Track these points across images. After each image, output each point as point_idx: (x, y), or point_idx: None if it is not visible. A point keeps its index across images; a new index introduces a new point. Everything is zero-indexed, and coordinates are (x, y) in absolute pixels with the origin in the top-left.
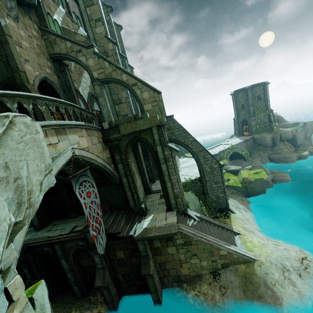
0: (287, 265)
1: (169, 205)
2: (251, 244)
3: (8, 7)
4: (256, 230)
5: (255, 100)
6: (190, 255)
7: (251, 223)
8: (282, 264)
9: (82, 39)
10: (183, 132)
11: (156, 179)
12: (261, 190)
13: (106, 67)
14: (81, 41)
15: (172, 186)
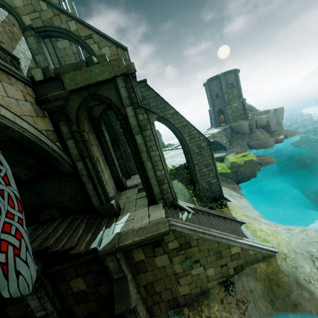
0: (314, 252)
1: (151, 197)
2: (262, 233)
3: None
4: (258, 216)
5: (228, 88)
6: (189, 263)
7: (251, 209)
8: (308, 251)
9: None
10: (161, 103)
11: (131, 175)
12: (252, 173)
13: (44, 9)
14: None
15: (153, 167)
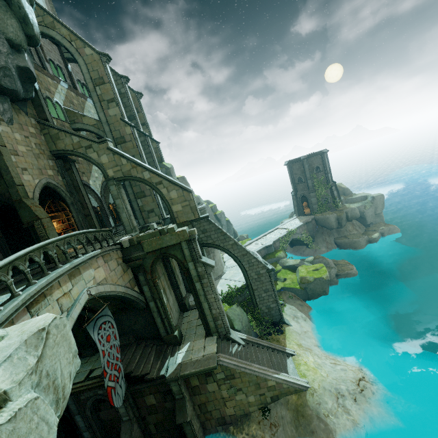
0: (342, 390)
1: (208, 329)
2: (305, 367)
3: (0, 110)
4: (314, 345)
5: (313, 172)
6: (233, 390)
7: (310, 336)
8: (337, 388)
9: (91, 122)
10: (222, 235)
11: None
12: (322, 291)
13: (124, 164)
14: (90, 124)
15: (209, 307)
